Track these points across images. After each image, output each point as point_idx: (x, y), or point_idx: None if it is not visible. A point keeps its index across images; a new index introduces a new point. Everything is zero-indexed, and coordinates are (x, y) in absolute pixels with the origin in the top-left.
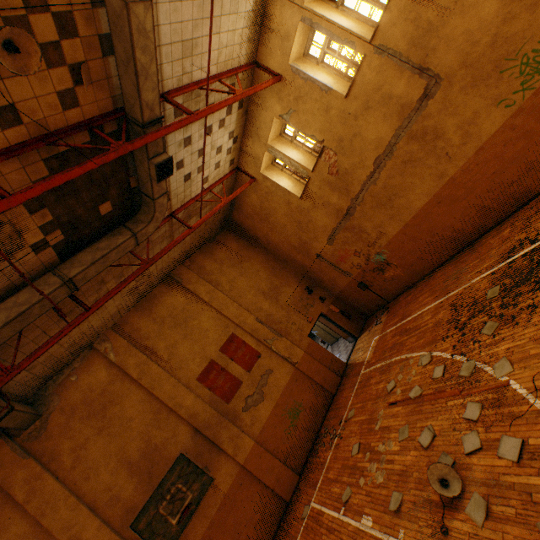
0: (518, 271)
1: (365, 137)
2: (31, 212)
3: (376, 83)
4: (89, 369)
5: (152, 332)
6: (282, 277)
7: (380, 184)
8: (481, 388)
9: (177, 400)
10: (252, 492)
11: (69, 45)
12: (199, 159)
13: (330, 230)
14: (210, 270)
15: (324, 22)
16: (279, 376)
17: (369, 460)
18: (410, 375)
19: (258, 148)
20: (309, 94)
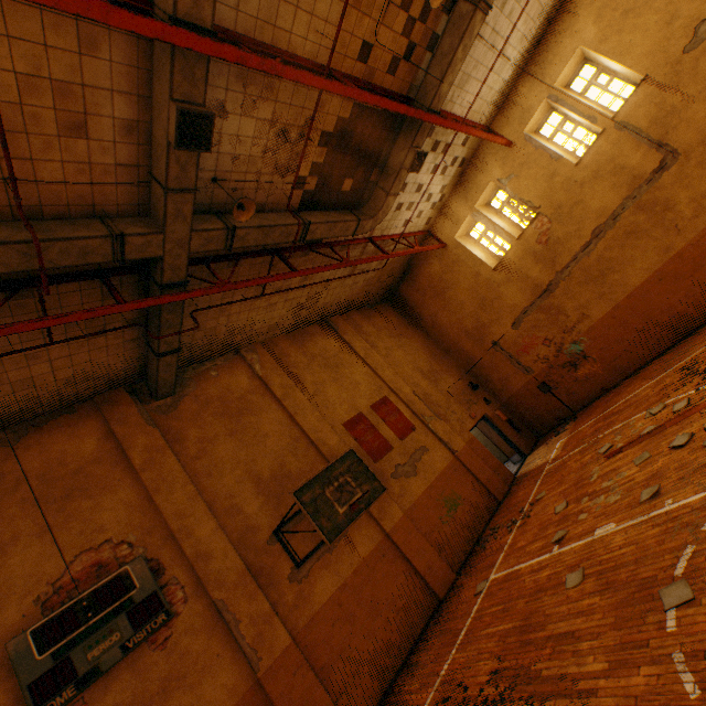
0: None
1: (588, 205)
2: (319, 144)
3: (611, 154)
4: (231, 371)
5: (300, 363)
6: (442, 364)
7: (594, 256)
8: None
9: (320, 435)
10: (396, 570)
11: (418, 28)
12: (414, 195)
13: (519, 310)
14: (367, 331)
15: (570, 100)
16: (435, 458)
17: (589, 500)
18: (634, 428)
19: (461, 211)
20: (536, 161)
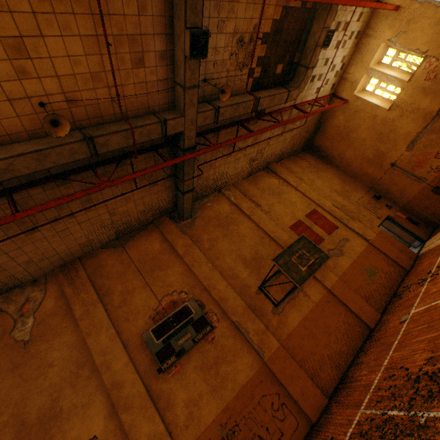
0: None
1: None
2: (261, 42)
3: None
4: (218, 202)
5: (256, 194)
6: (351, 186)
7: None
8: None
9: (276, 234)
10: (338, 311)
11: None
12: (323, 68)
13: (412, 136)
14: (295, 171)
15: None
16: (355, 245)
17: None
18: None
19: (358, 72)
20: (422, 15)
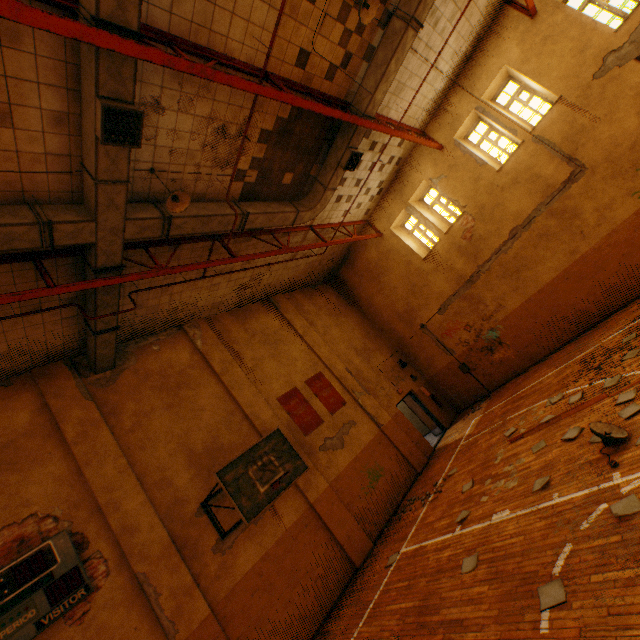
0: None
1: (507, 207)
2: (259, 140)
3: (528, 164)
4: (173, 346)
5: (241, 339)
6: (375, 343)
7: (511, 253)
8: (632, 383)
9: (255, 409)
10: (318, 540)
11: (354, 39)
12: (353, 188)
13: (445, 298)
14: (307, 310)
15: (494, 112)
16: (362, 431)
17: (491, 482)
18: (536, 415)
19: (397, 205)
20: (464, 165)
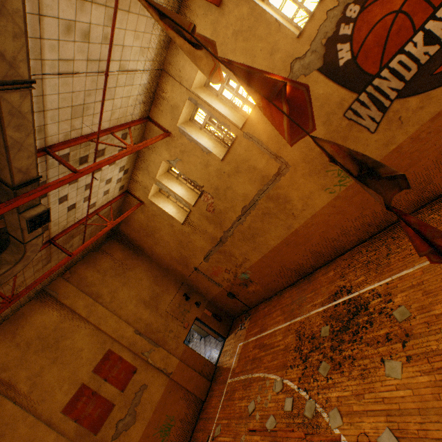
0: (341, 316)
1: (236, 190)
2: None
3: (245, 156)
4: None
5: (12, 361)
6: (163, 284)
7: (246, 224)
8: (321, 437)
9: None
10: None
11: None
12: (86, 191)
13: (206, 251)
14: (92, 281)
15: (207, 105)
16: (154, 390)
17: None
18: (267, 399)
19: (147, 179)
20: (193, 151)
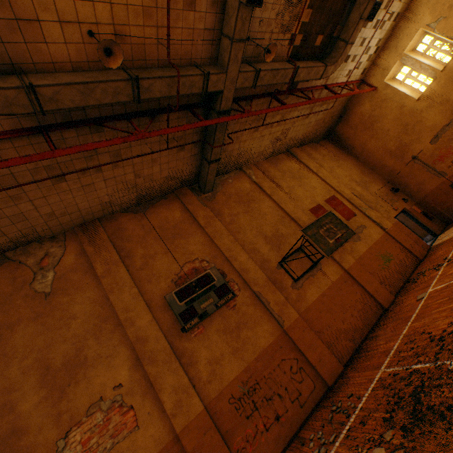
0: None
1: None
2: (308, 6)
3: None
4: (239, 180)
5: (277, 176)
6: (369, 177)
7: None
8: None
9: (296, 215)
10: (354, 290)
11: None
12: (358, 48)
13: (438, 129)
14: (315, 157)
15: None
16: (371, 232)
17: None
18: None
19: (391, 58)
20: None
